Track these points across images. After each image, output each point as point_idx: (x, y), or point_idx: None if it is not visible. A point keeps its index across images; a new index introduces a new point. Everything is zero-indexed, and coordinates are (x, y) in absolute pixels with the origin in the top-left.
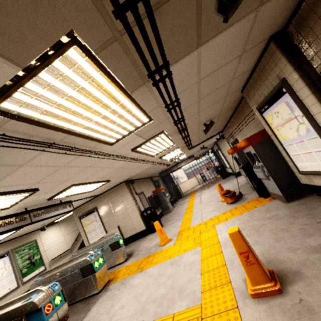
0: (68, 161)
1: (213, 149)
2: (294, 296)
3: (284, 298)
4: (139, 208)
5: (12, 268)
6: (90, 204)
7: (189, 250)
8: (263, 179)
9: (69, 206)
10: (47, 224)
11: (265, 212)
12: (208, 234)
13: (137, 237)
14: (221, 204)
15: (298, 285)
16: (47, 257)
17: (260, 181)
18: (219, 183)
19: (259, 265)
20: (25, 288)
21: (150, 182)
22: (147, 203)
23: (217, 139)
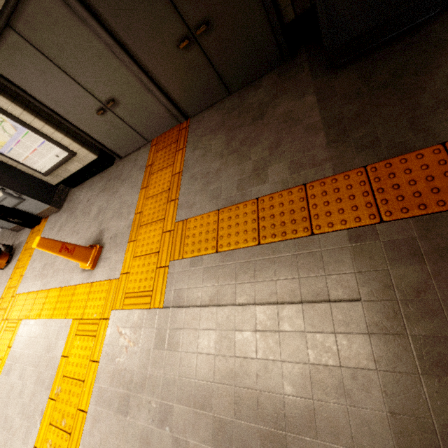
0: None
1: None
2: (108, 240)
3: (105, 247)
4: None
5: None
6: None
7: (15, 338)
8: (18, 205)
9: None
10: None
11: (51, 231)
12: (18, 305)
13: None
14: None
15: (105, 235)
16: None
17: (16, 211)
18: None
19: (78, 246)
20: None
21: None
22: None
23: None
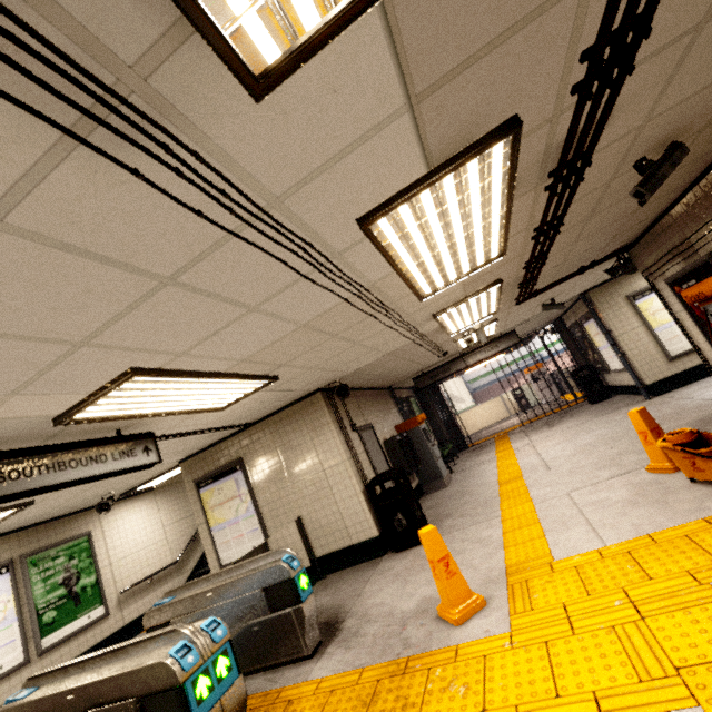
0: (5, 181)
1: (562, 322)
2: None
3: None
4: (360, 472)
5: (17, 607)
6: (225, 450)
7: None
8: None
9: (146, 452)
10: (122, 495)
11: None
12: (704, 628)
13: (353, 558)
14: (657, 482)
15: None
16: (115, 581)
17: None
18: (585, 414)
19: None
20: (45, 667)
21: (388, 400)
22: (383, 457)
23: (610, 271)
